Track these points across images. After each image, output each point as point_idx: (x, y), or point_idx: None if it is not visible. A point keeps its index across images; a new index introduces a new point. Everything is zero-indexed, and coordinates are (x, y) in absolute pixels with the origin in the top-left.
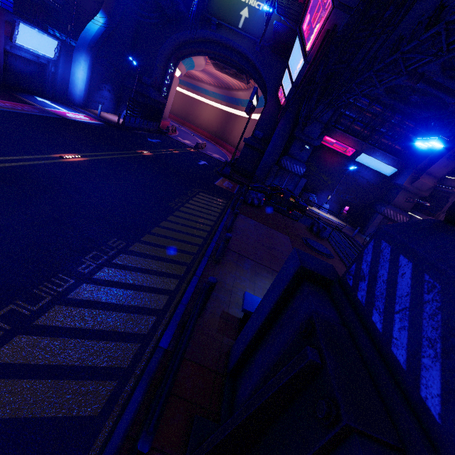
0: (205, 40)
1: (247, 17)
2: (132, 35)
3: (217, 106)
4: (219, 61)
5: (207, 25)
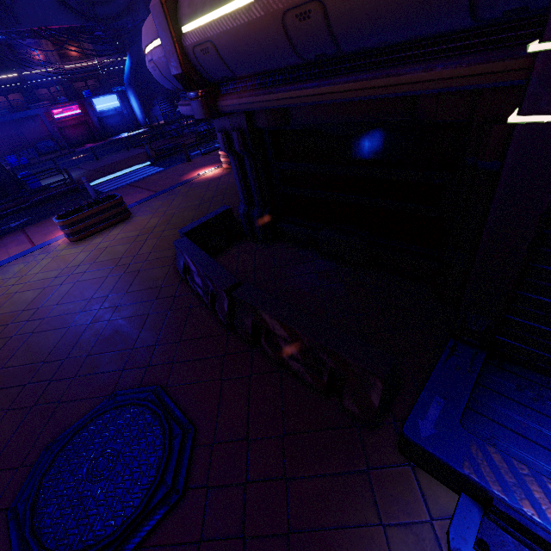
0: None
1: None
2: None
3: None
4: None
5: None
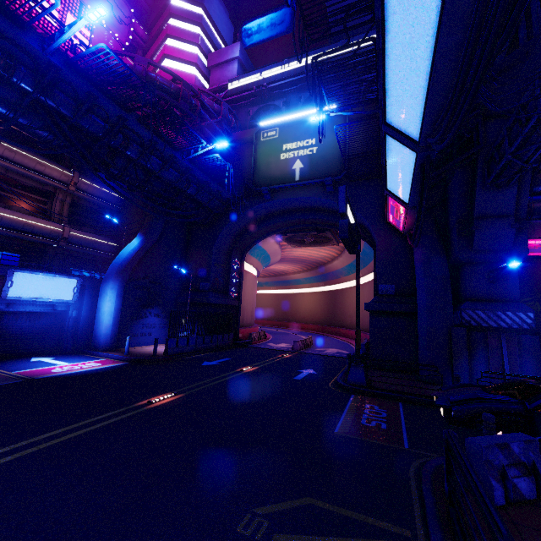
0: (265, 218)
1: (301, 167)
2: (182, 247)
3: (314, 290)
4: (290, 233)
5: (260, 199)
